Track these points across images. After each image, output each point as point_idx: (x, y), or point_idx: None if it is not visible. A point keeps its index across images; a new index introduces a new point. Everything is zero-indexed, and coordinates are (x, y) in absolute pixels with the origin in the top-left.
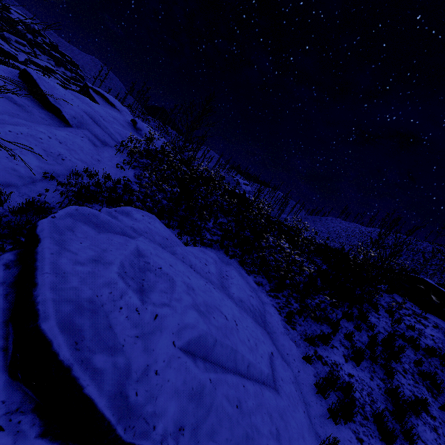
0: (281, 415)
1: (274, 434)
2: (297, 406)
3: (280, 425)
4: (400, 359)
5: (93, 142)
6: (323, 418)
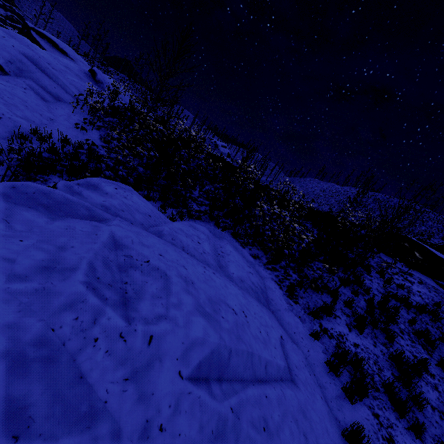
0: (305, 413)
1: (303, 443)
2: (314, 394)
3: (306, 428)
4: (397, 320)
5: (41, 95)
6: (339, 400)
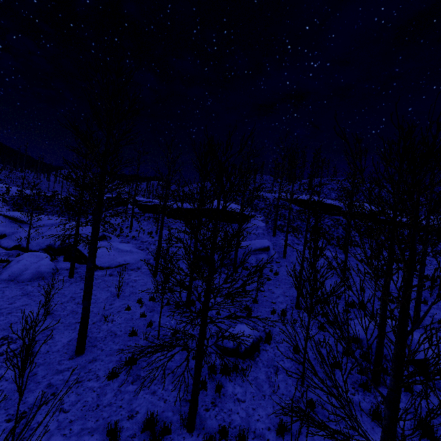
0: None
1: None
2: None
3: None
4: None
5: None
6: None
